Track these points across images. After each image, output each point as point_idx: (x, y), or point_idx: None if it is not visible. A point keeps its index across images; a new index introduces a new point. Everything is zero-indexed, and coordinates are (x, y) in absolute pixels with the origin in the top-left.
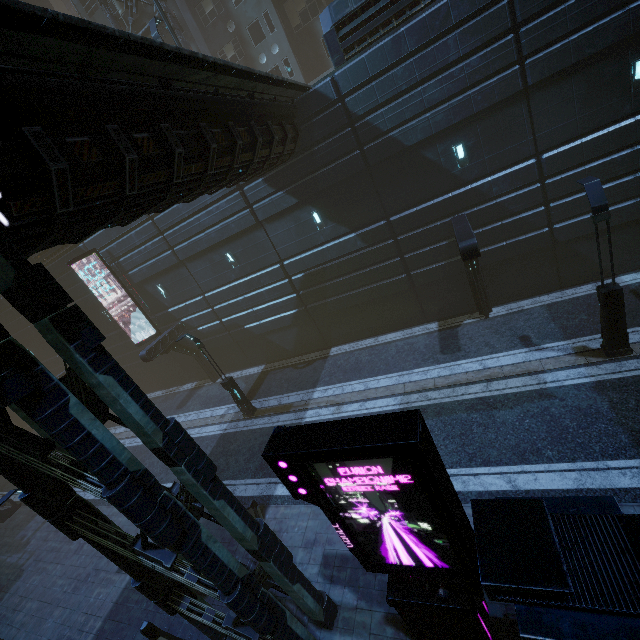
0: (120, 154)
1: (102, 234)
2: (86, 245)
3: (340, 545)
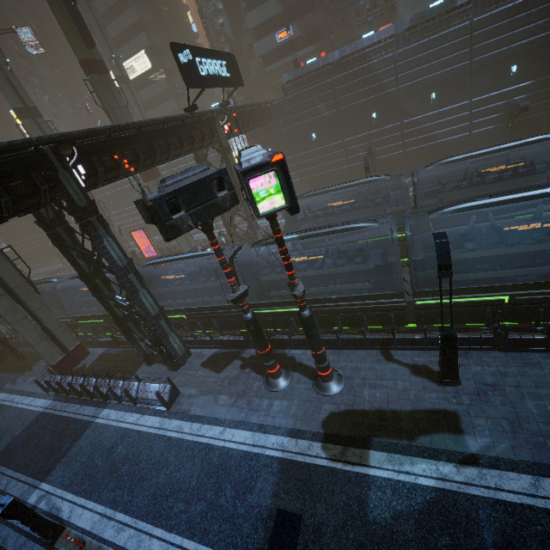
0: None
1: None
2: None
3: None
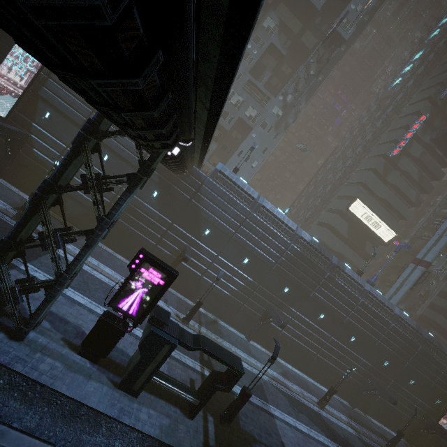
0: (179, 161)
1: None
2: None
3: (52, 307)
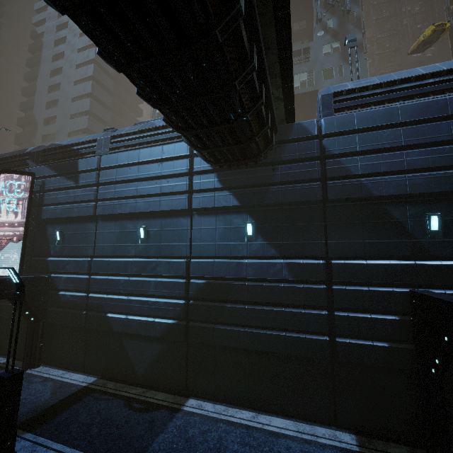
0: None
1: (51, 166)
2: (32, 170)
3: None
